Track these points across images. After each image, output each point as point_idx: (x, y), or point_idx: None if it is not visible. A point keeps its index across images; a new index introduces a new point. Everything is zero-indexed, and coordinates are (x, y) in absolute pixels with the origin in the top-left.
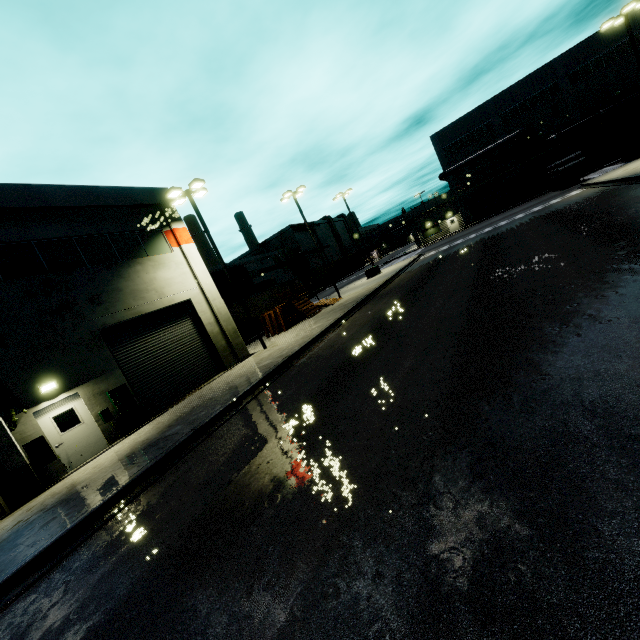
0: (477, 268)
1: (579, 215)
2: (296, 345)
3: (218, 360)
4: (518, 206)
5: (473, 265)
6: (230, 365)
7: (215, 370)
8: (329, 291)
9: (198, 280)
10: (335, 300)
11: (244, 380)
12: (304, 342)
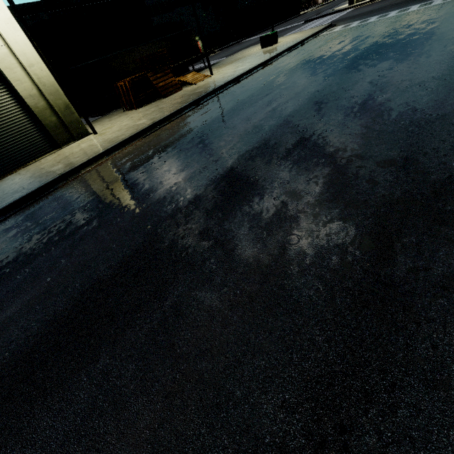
0: (296, 108)
1: None
2: (92, 152)
3: (50, 137)
4: None
5: (305, 96)
6: (65, 143)
7: (48, 147)
8: (239, 47)
9: (1, 35)
10: (201, 78)
11: (17, 190)
12: (95, 153)
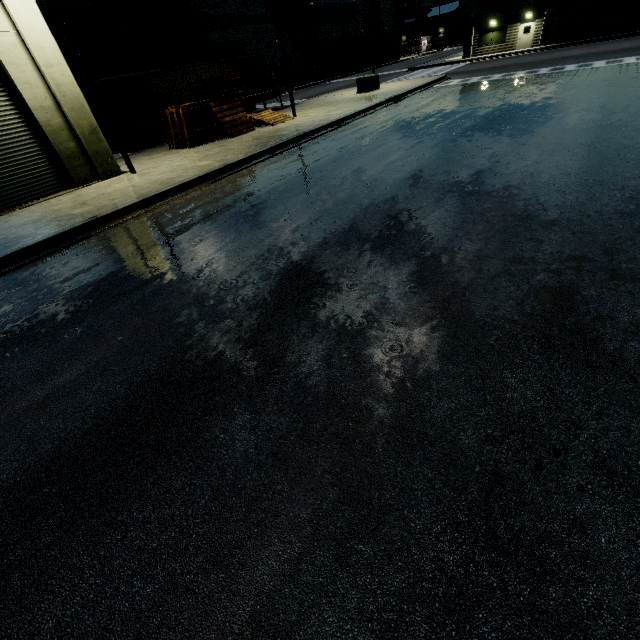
0: (424, 163)
1: (639, 117)
2: (137, 194)
3: (63, 170)
4: (624, 38)
5: (432, 150)
6: (84, 181)
7: (58, 184)
8: (323, 89)
9: (10, 16)
10: (281, 118)
11: (23, 235)
12: (144, 195)
